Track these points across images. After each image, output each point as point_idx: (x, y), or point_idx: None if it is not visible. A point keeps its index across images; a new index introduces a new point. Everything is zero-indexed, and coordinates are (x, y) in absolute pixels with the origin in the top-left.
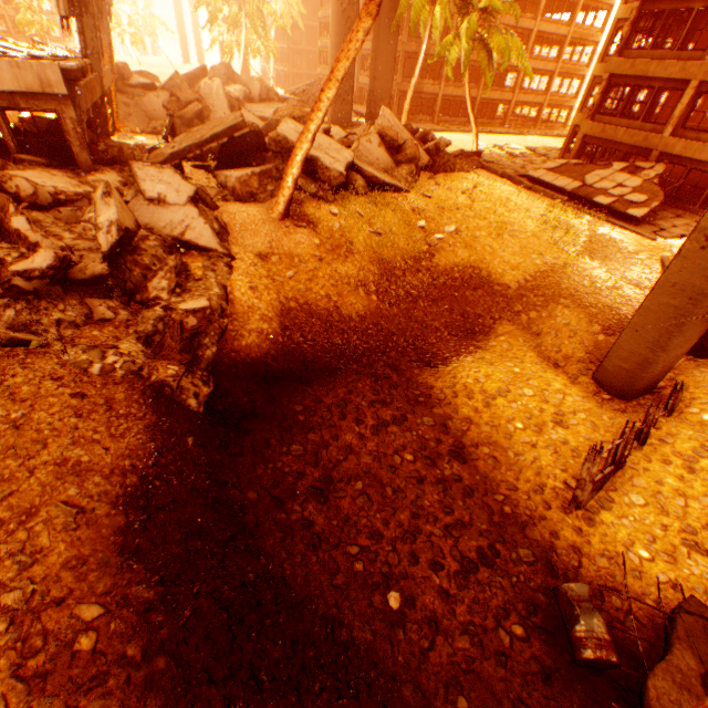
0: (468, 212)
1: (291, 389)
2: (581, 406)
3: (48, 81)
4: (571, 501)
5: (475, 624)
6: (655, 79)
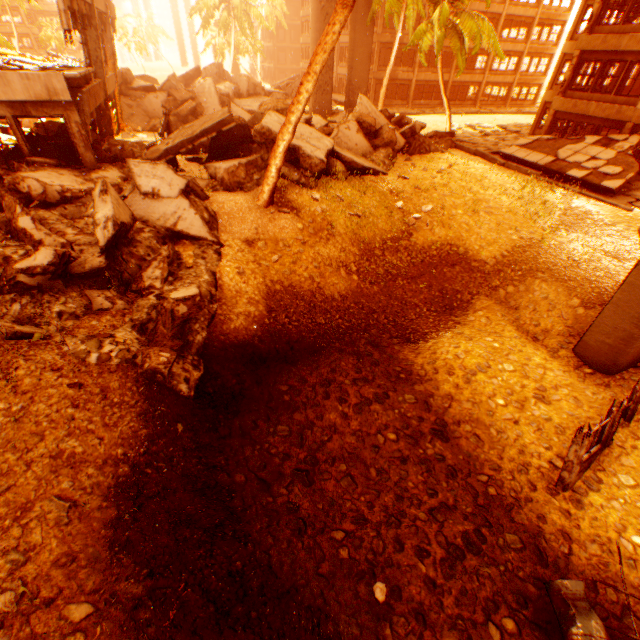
0: (444, 192)
1: (277, 369)
2: (562, 381)
3: (54, 89)
4: (557, 482)
5: (463, 618)
6: (627, 52)
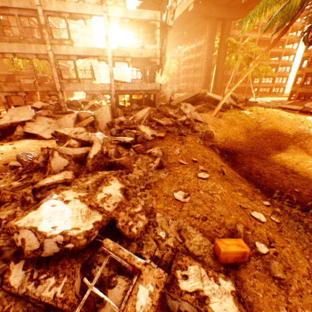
0: (267, 115)
1: (233, 156)
2: None
3: (156, 87)
4: None
5: None
6: None
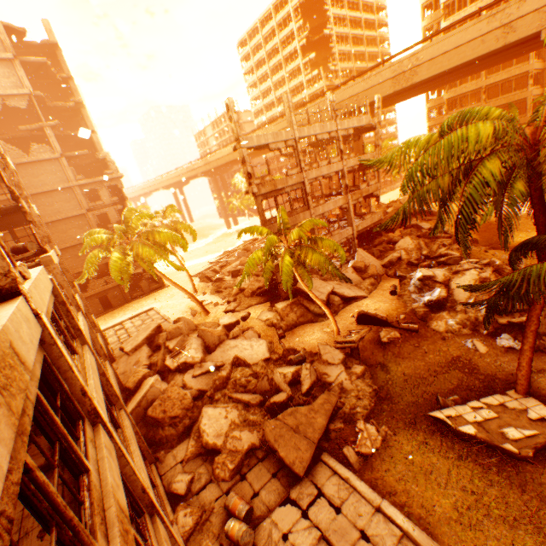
0: None
1: None
2: None
3: (380, 216)
4: None
5: None
6: None
